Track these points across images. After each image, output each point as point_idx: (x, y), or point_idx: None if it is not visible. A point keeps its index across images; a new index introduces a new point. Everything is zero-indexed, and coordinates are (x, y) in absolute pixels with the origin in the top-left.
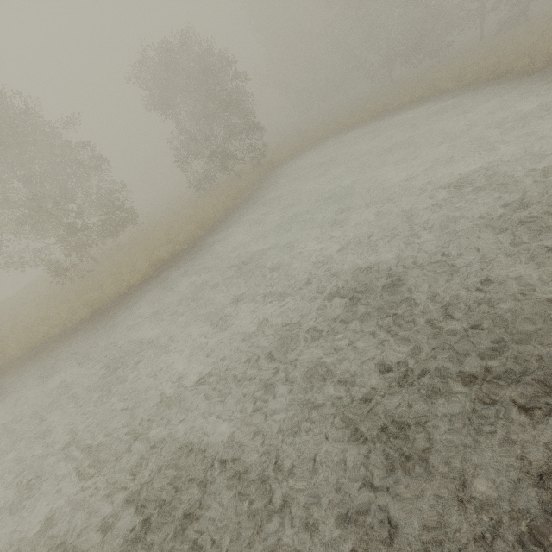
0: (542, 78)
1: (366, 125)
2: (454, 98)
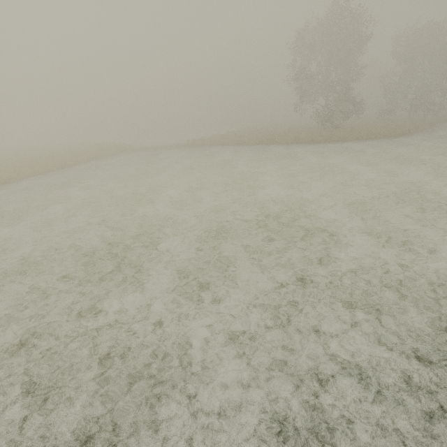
0: None
1: None
2: None
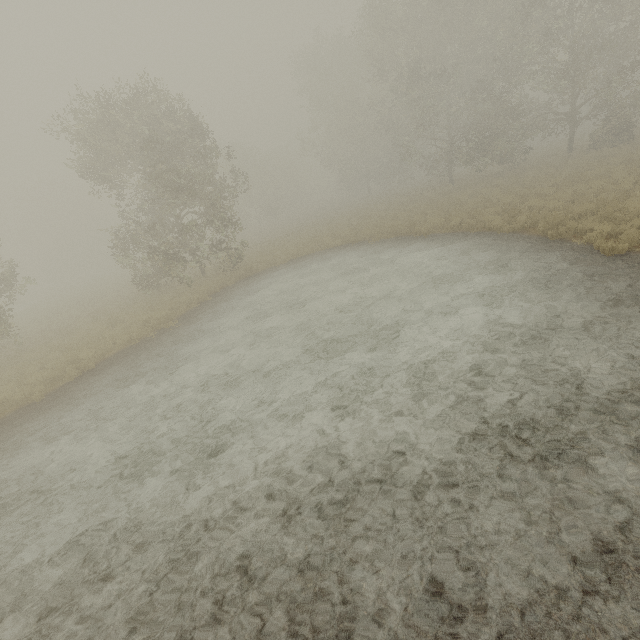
0: (624, 279)
1: (379, 248)
2: (489, 252)
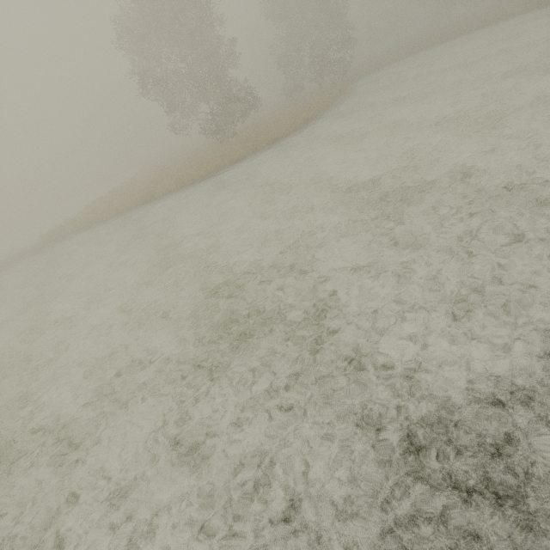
0: None
1: (441, 45)
2: (522, 17)
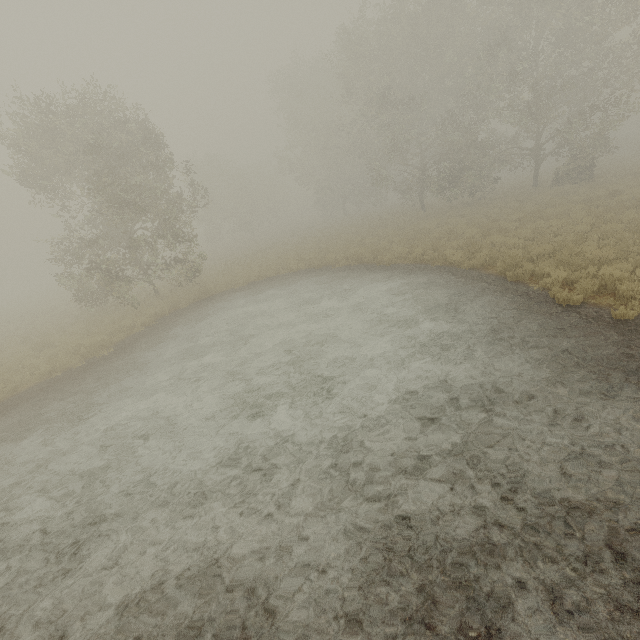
0: (578, 337)
1: (340, 275)
2: (446, 290)
